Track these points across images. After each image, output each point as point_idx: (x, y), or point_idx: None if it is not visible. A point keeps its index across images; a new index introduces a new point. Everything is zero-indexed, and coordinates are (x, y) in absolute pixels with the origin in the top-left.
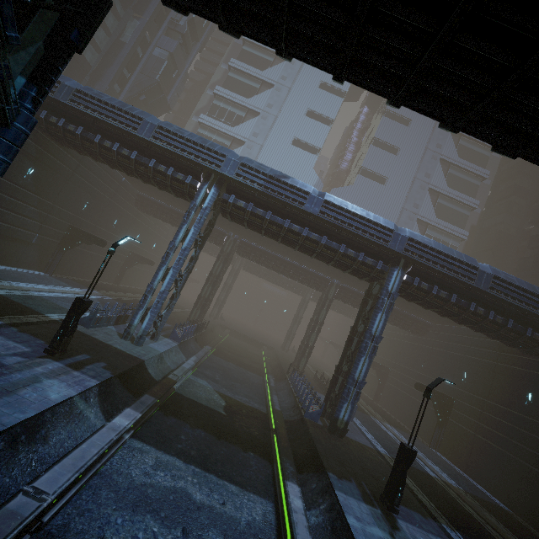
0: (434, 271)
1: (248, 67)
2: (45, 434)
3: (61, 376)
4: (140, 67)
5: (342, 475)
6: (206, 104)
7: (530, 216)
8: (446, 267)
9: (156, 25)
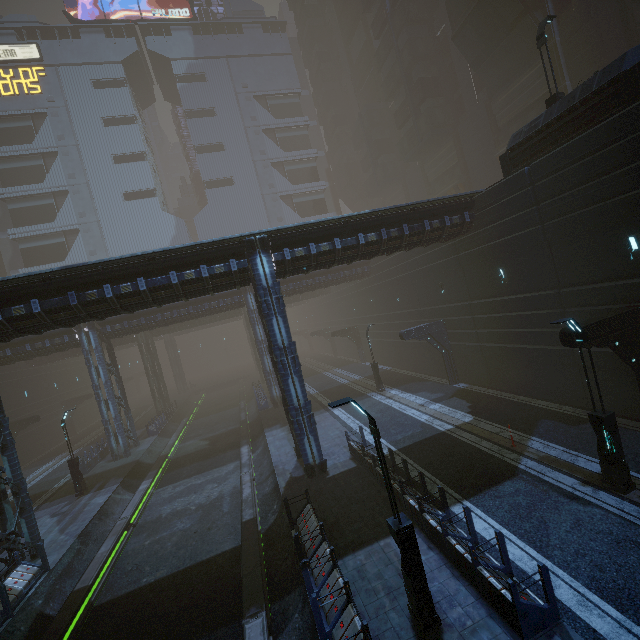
0: None
1: (13, 148)
2: (111, 512)
3: (96, 496)
4: None
5: (274, 424)
6: (2, 213)
7: None
8: None
9: None
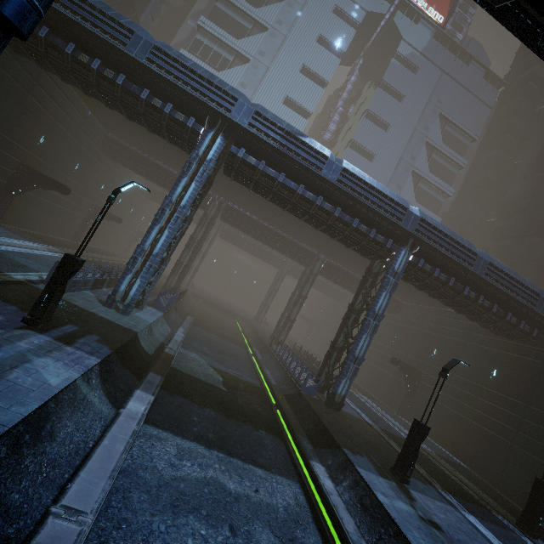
0: (439, 254)
1: (240, 0)
2: (50, 430)
3: (52, 352)
4: None
5: (354, 450)
6: (187, 38)
7: (494, 209)
8: (450, 251)
9: None
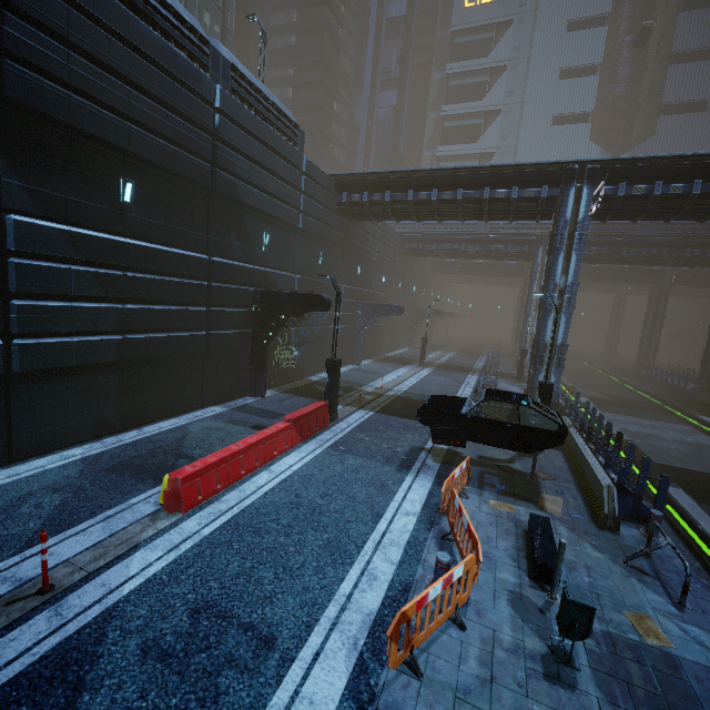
0: None
1: (469, 63)
2: None
3: None
4: (374, 139)
5: None
6: (434, 131)
7: None
8: None
9: (373, 88)
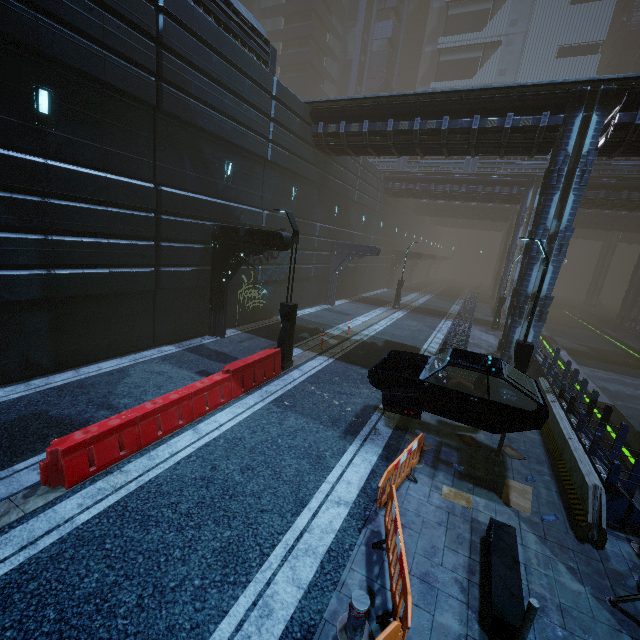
0: None
1: None
2: None
3: None
4: (366, 74)
5: None
6: (428, 66)
7: None
8: None
9: (368, 18)
